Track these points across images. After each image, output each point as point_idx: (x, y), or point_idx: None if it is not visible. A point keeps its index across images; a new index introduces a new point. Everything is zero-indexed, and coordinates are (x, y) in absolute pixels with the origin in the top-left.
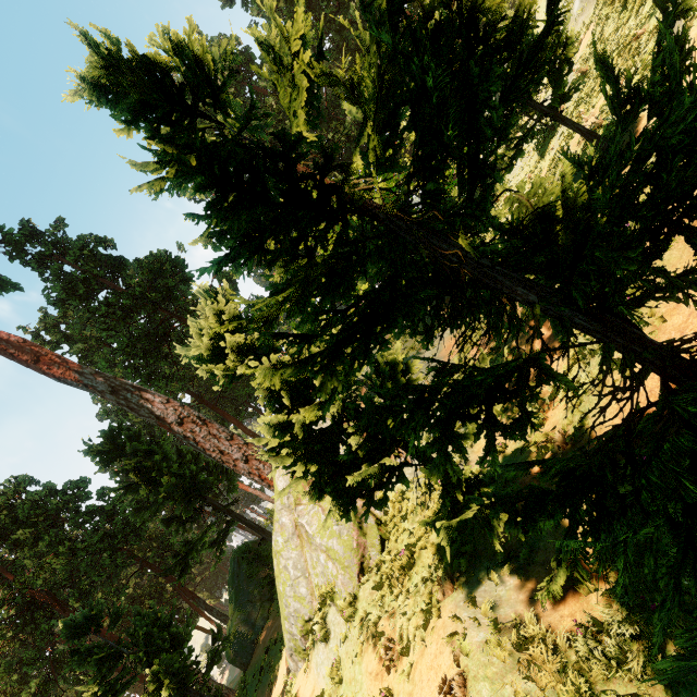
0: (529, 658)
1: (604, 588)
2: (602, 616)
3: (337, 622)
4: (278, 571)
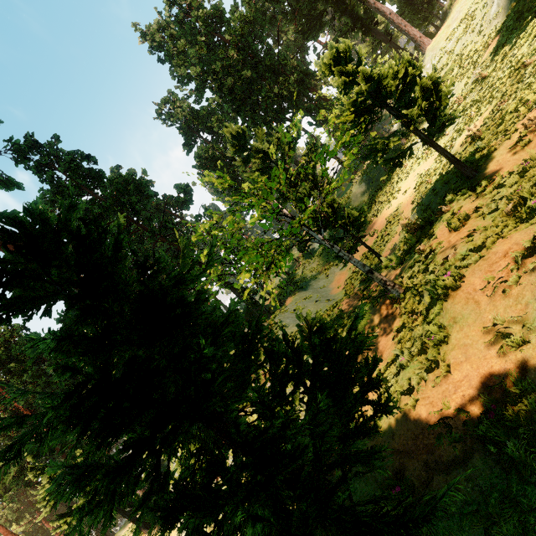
0: None
1: None
2: None
3: None
4: None
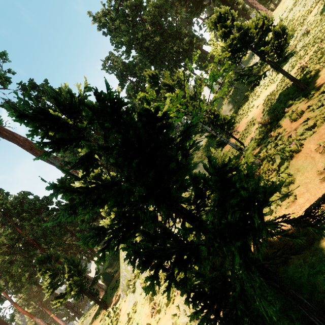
0: None
1: None
2: None
3: (138, 286)
4: (120, 256)
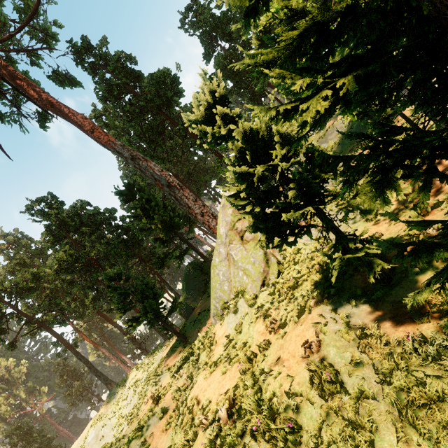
0: (367, 344)
1: (436, 322)
2: (428, 336)
3: (243, 306)
4: (213, 275)
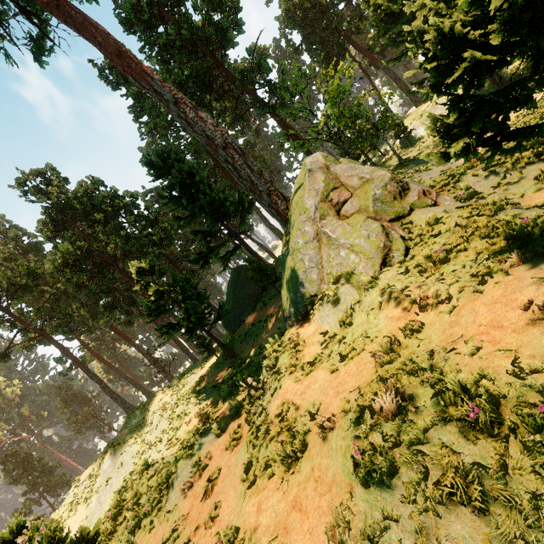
0: None
1: None
2: None
3: (349, 293)
4: (292, 263)
